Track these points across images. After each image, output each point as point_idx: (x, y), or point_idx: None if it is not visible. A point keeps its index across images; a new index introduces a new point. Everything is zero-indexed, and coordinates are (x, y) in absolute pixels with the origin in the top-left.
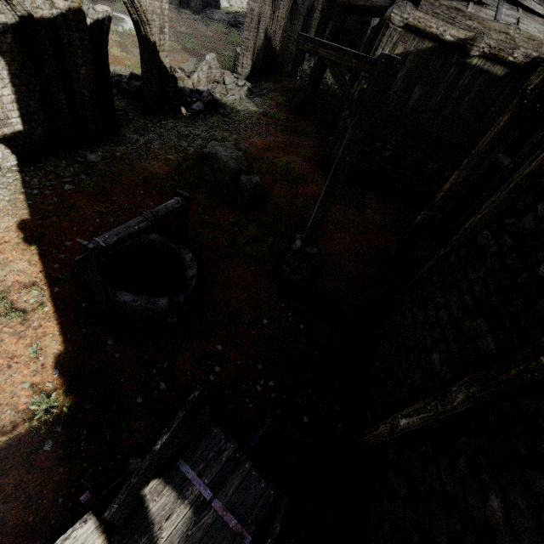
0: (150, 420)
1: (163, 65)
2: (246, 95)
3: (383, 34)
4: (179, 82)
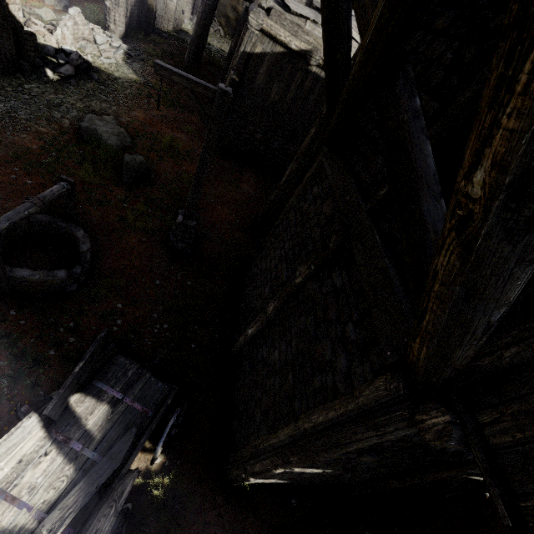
0: (64, 365)
1: (16, 20)
2: (122, 59)
3: (244, 33)
4: (39, 36)
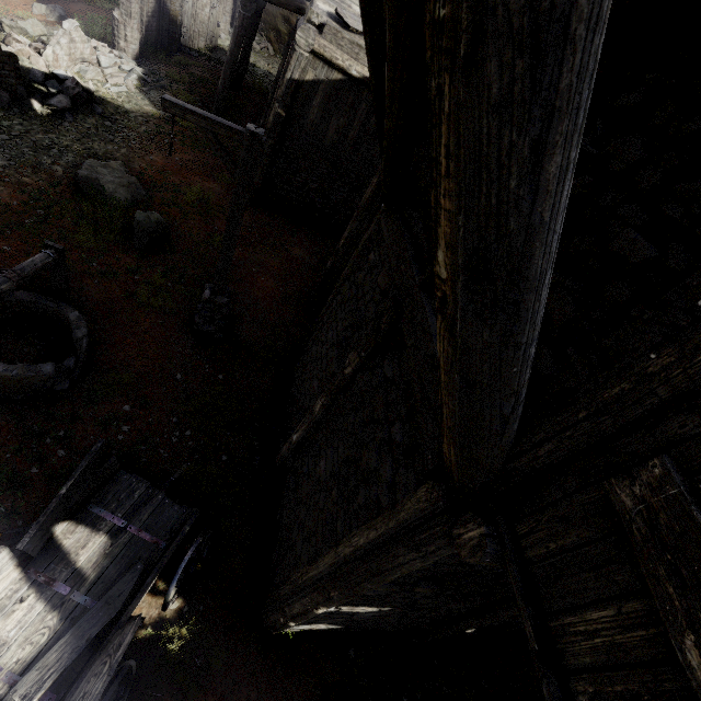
0: (51, 486)
1: None
2: (136, 86)
3: (291, 56)
4: (22, 58)
